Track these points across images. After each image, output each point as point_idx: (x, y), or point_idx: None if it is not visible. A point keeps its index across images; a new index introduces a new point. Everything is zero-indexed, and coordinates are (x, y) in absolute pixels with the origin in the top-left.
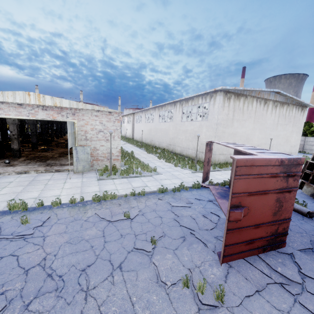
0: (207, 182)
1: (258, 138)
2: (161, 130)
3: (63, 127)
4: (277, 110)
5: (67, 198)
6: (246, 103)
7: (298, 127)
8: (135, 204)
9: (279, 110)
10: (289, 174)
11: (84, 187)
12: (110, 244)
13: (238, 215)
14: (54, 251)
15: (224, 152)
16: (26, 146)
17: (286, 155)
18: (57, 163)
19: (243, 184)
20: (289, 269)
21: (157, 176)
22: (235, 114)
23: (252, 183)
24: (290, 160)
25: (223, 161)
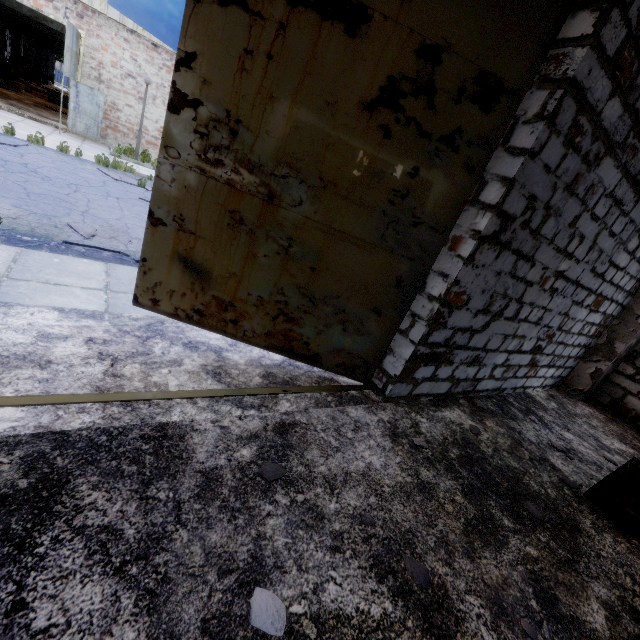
0: None
1: None
2: None
3: (44, 61)
4: None
5: (54, 147)
6: None
7: None
8: None
9: None
10: None
11: (85, 150)
12: (110, 188)
13: None
14: (38, 165)
15: None
16: None
17: None
18: (31, 110)
19: None
20: None
21: None
22: None
23: None
24: None
25: None
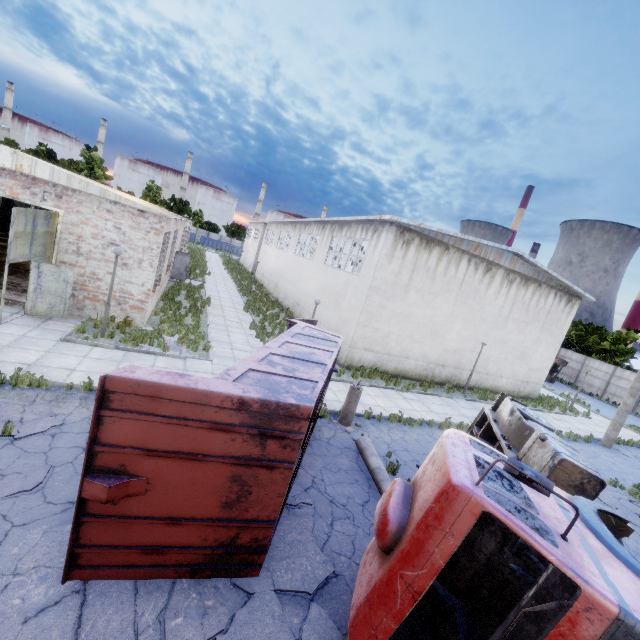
0: None
1: (458, 335)
2: (293, 272)
3: None
4: (513, 290)
5: None
6: (443, 261)
7: (553, 334)
8: (68, 410)
9: (518, 290)
10: (265, 432)
11: (12, 348)
12: None
13: (101, 491)
14: None
15: (376, 347)
16: (5, 235)
17: (307, 390)
18: (20, 286)
19: (133, 430)
20: (201, 626)
21: (196, 362)
22: (415, 276)
23: (159, 432)
24: (267, 404)
25: (370, 365)
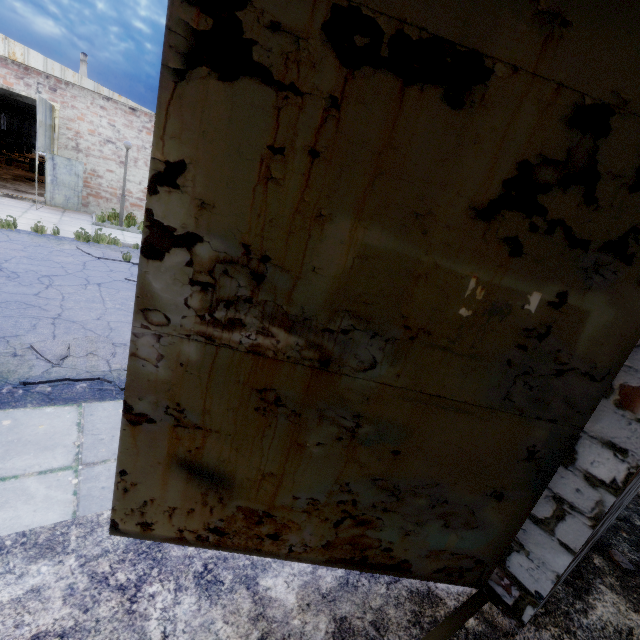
0: None
1: None
2: None
3: (26, 131)
4: None
5: (28, 227)
6: None
7: None
8: None
9: None
10: None
11: (64, 225)
12: (91, 271)
13: None
14: (5, 258)
15: None
16: None
17: None
18: (8, 186)
19: None
20: None
21: None
22: None
23: None
24: None
25: None
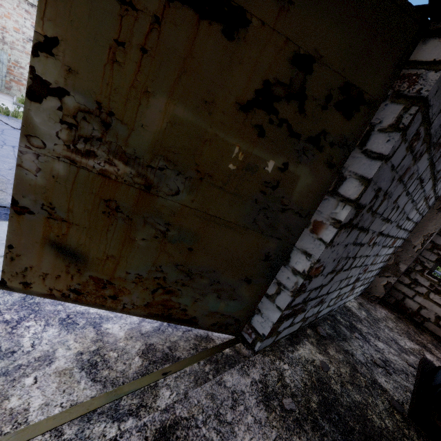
0: None
1: None
2: None
3: None
4: None
5: None
6: None
7: None
8: None
9: None
10: None
11: None
12: (8, 136)
13: None
14: None
15: None
16: None
17: None
18: None
19: None
20: None
21: None
22: None
23: None
24: None
25: None
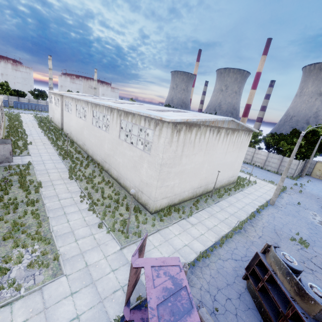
0: (135, 289)
1: (206, 170)
2: (95, 137)
3: None
4: (228, 138)
5: None
6: (198, 135)
7: (242, 151)
8: None
9: (230, 137)
10: None
11: None
12: None
13: None
14: None
15: (168, 194)
16: None
17: None
18: None
19: None
20: None
21: (53, 287)
22: (184, 149)
23: None
24: None
25: (166, 205)
